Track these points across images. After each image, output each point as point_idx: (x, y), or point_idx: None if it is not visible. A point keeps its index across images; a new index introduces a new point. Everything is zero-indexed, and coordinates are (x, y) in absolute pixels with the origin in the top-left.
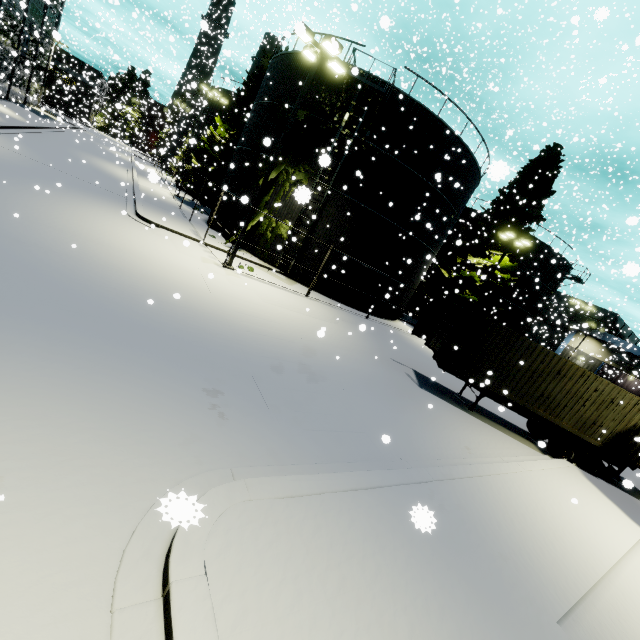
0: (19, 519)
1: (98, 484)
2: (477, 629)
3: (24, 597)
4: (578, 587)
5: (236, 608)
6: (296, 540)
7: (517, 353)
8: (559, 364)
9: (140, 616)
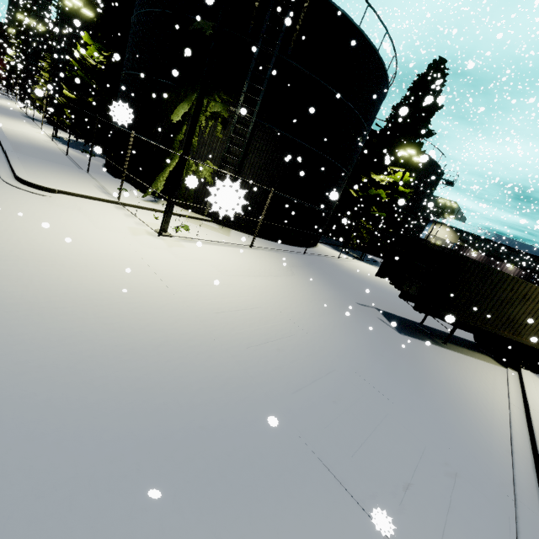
0: None
1: None
2: None
3: None
4: None
5: None
6: None
7: (490, 286)
8: (525, 289)
9: None
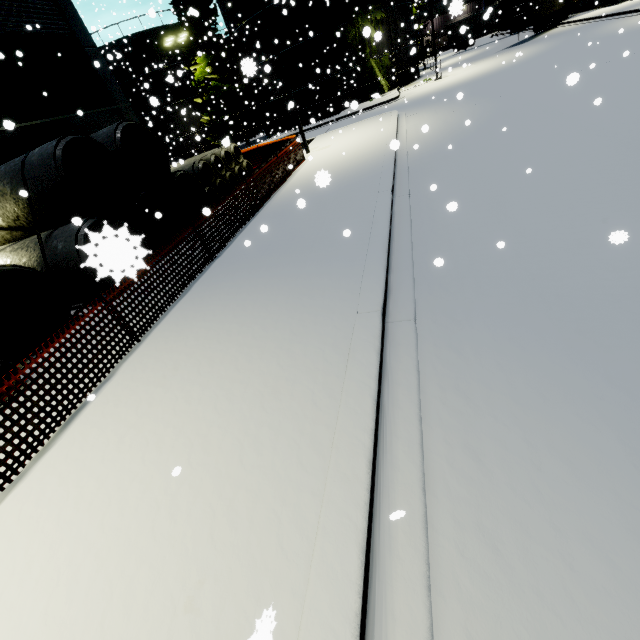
0: None
1: None
2: None
3: None
4: None
5: None
6: None
7: None
8: None
9: None
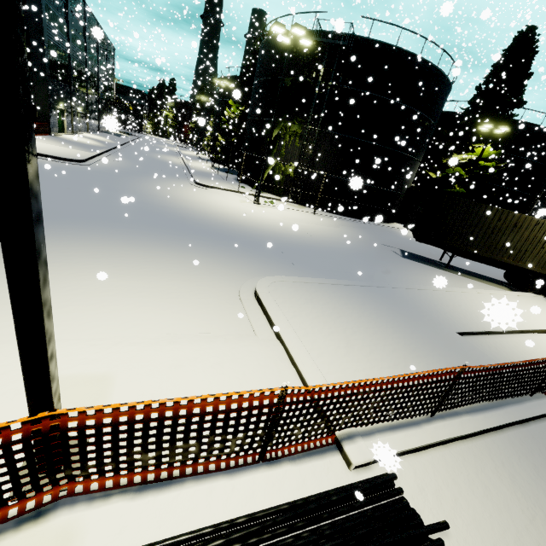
0: (204, 280)
1: (224, 276)
2: (397, 323)
3: (214, 294)
4: (485, 328)
5: (282, 300)
6: (306, 291)
7: (476, 217)
8: (514, 219)
9: (250, 300)
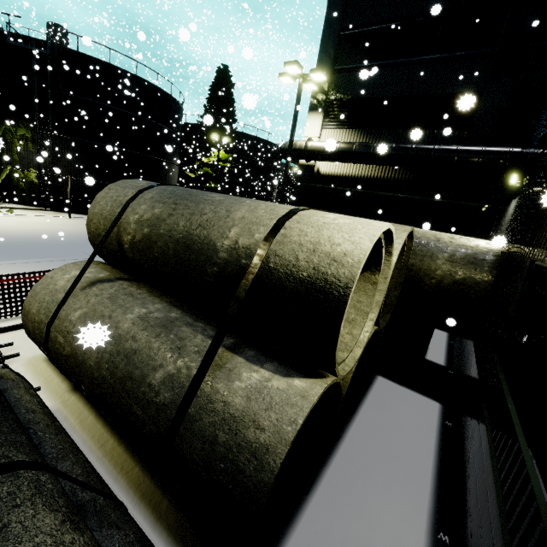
0: None
1: None
2: None
3: None
4: None
5: None
6: None
7: None
8: None
9: None
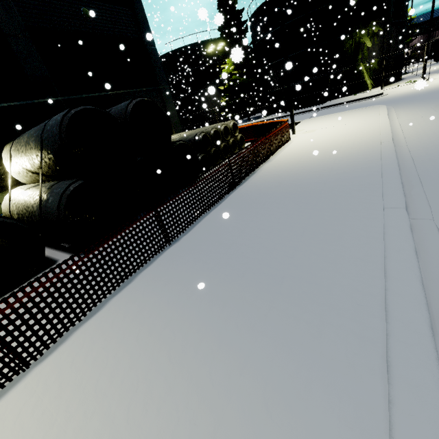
0: None
1: None
2: None
3: None
4: None
5: None
6: None
7: None
8: None
9: None
